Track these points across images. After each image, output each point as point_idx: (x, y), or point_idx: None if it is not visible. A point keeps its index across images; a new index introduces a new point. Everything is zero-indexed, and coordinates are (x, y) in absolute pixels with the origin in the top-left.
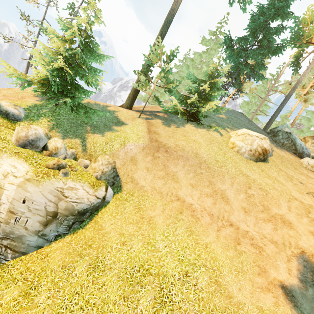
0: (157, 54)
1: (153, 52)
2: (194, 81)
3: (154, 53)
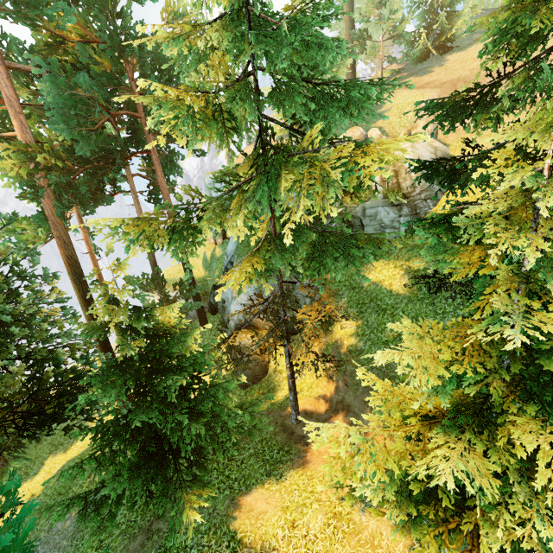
0: (372, 0)
1: (367, 2)
2: (418, 5)
3: (368, 2)
